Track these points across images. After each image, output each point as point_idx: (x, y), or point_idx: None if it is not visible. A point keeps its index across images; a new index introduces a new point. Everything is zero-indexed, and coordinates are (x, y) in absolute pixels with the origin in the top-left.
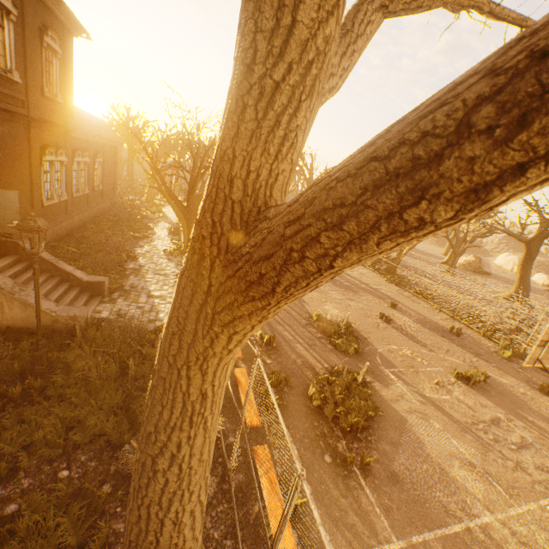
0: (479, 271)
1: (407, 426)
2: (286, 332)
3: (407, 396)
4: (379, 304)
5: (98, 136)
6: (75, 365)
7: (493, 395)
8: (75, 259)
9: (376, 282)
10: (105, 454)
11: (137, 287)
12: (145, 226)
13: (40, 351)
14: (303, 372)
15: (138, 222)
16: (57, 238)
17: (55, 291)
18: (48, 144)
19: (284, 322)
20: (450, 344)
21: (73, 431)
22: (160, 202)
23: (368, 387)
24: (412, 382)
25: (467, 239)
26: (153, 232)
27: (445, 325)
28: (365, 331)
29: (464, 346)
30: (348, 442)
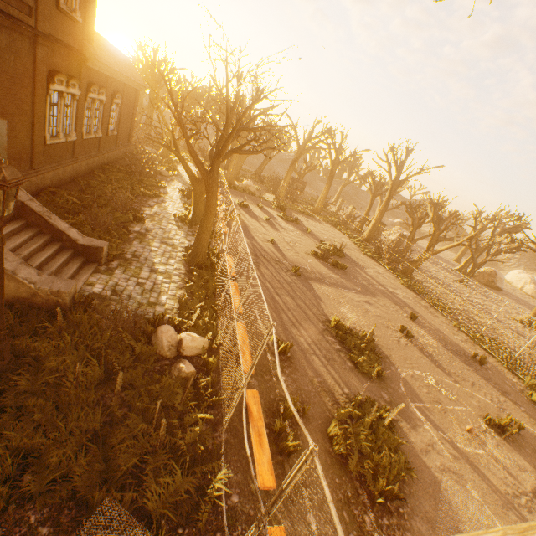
0: (492, 285)
1: (443, 494)
2: (301, 338)
3: (437, 446)
4: (398, 313)
5: (118, 73)
6: (48, 363)
7: (529, 454)
8: (75, 211)
9: (392, 284)
10: (65, 512)
11: (140, 257)
12: (157, 183)
13: (1, 343)
14: (321, 398)
15: (150, 178)
16: (58, 182)
17: (41, 252)
18: (58, 70)
19: (299, 323)
20: (475, 375)
21: (25, 475)
22: (176, 158)
23: (399, 433)
24: (441, 425)
25: (490, 252)
26: (165, 191)
27: (466, 349)
28: (386, 347)
29: (489, 379)
30: (377, 514)
